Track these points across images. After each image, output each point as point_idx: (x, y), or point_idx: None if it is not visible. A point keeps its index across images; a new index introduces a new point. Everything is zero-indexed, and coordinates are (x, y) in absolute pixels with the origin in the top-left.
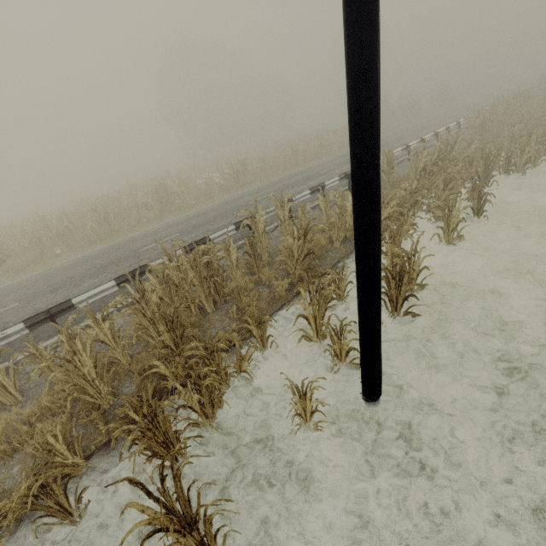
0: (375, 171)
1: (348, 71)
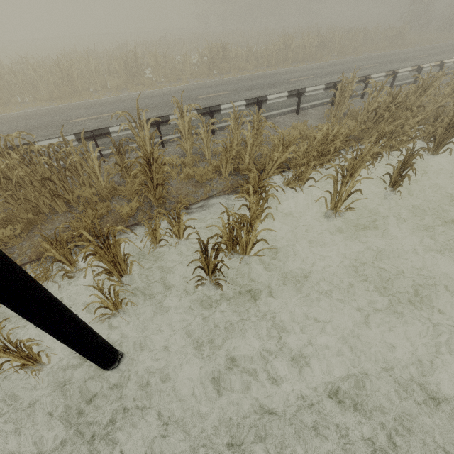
0: None
1: None
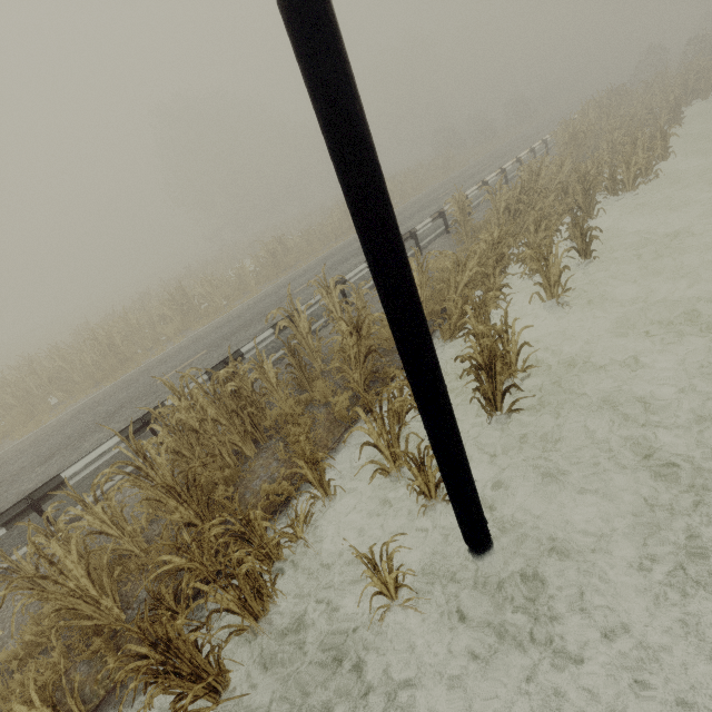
0: (395, 250)
1: (319, 122)
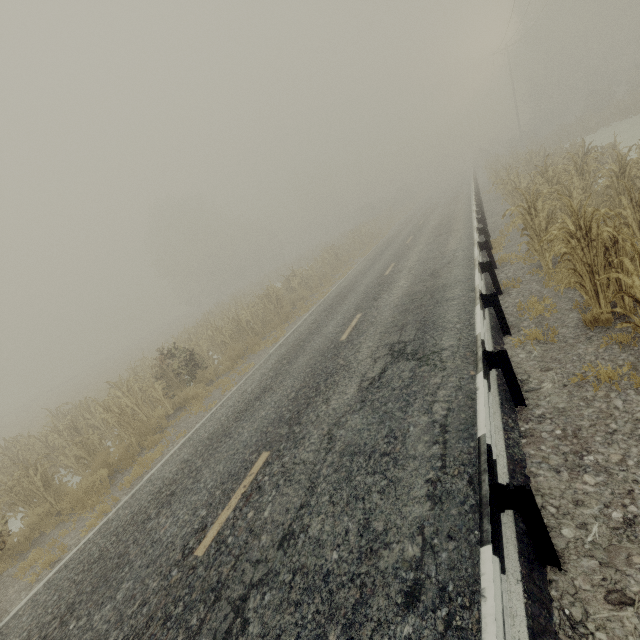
0: None
1: None
